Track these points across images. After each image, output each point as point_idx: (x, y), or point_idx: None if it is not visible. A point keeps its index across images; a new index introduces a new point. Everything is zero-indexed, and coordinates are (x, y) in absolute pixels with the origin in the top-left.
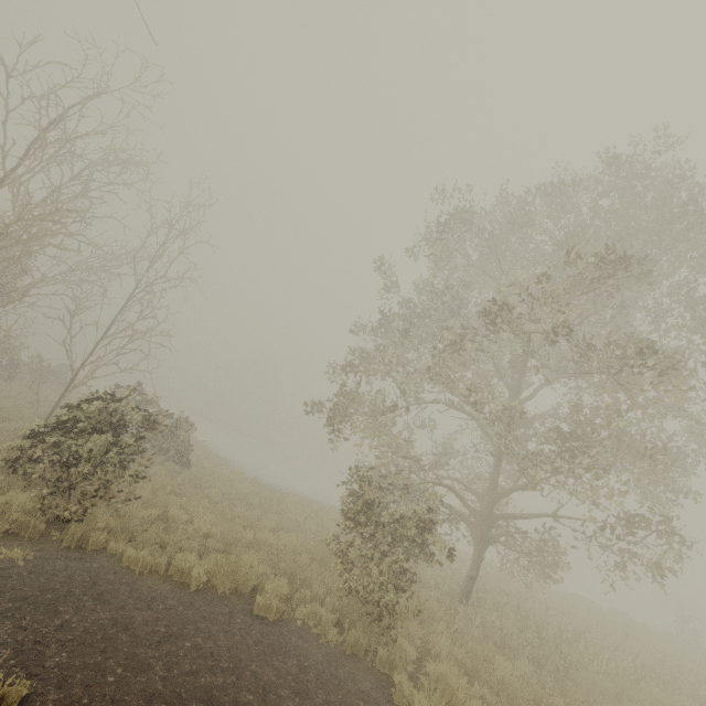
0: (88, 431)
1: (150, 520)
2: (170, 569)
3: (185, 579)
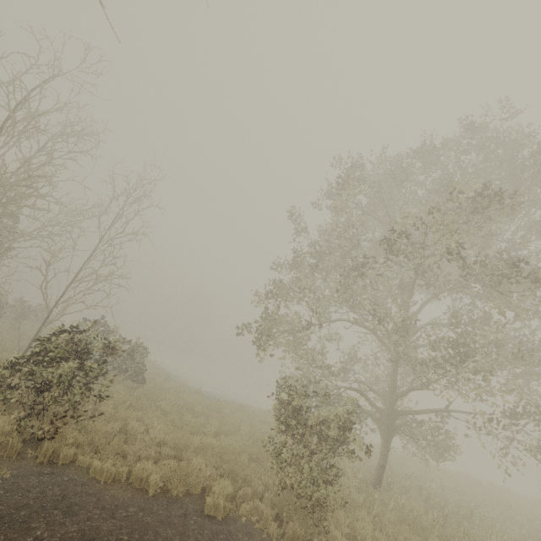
0: (59, 360)
1: (113, 432)
2: (130, 477)
3: (144, 485)
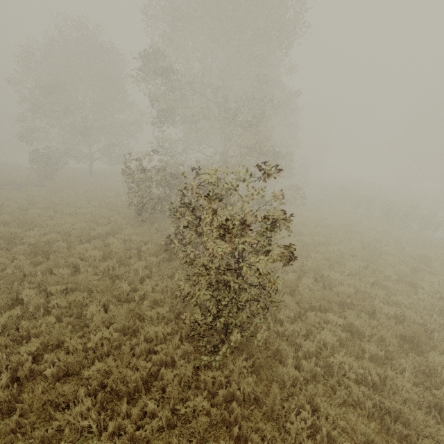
0: None
1: None
2: None
3: None
